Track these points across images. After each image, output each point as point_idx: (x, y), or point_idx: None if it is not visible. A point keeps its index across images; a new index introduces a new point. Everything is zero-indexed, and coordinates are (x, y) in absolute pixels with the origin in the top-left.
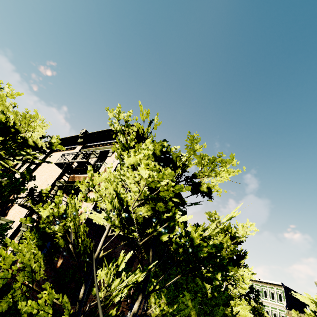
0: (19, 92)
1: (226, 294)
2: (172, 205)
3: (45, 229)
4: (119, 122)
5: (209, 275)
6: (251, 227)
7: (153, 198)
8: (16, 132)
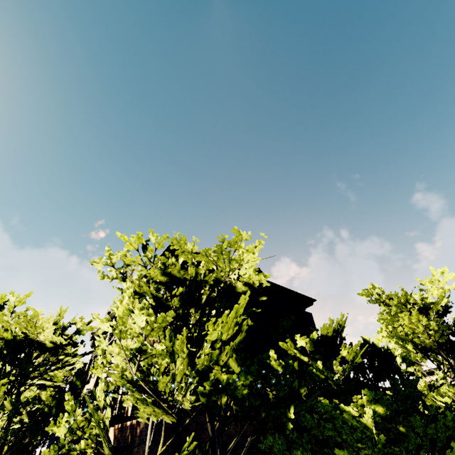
0: (27, 294)
1: (450, 415)
2: (170, 344)
3: (69, 452)
4: (113, 267)
5: (364, 402)
6: (443, 276)
7: (139, 351)
8: (30, 342)
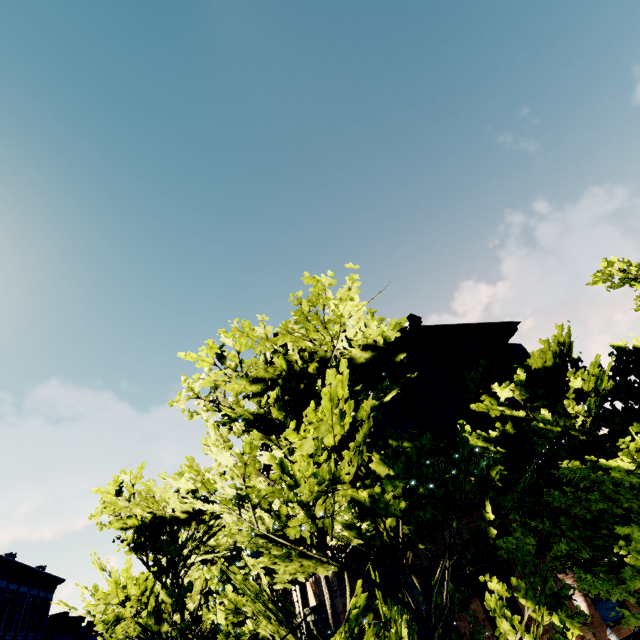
0: (140, 466)
1: None
2: (278, 475)
3: (239, 638)
4: (199, 398)
5: None
6: None
7: (240, 498)
8: (161, 520)
